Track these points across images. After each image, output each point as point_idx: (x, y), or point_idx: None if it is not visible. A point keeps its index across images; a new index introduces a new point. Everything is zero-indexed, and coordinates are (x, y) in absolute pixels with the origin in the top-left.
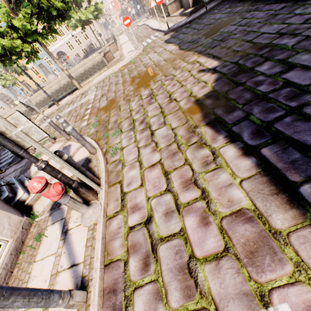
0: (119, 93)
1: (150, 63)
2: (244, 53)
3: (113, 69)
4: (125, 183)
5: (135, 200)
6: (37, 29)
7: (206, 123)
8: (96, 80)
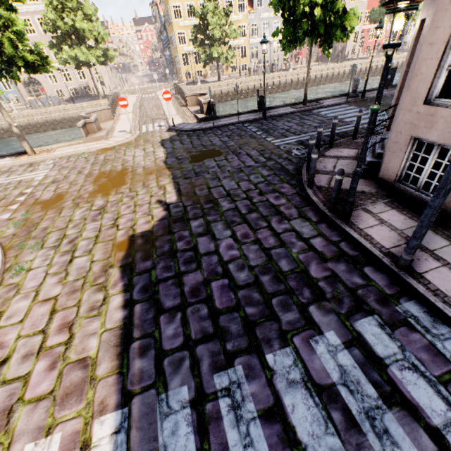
0: (74, 188)
1: (130, 163)
2: (197, 200)
3: (89, 147)
4: (6, 316)
5: (4, 338)
6: None
7: (121, 265)
8: (60, 153)
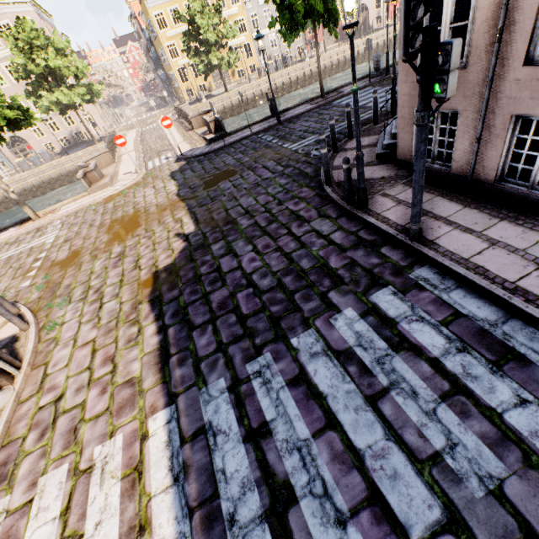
0: (89, 241)
1: (141, 204)
2: (215, 224)
3: (95, 198)
4: (51, 365)
5: (55, 381)
6: None
7: (149, 300)
8: (65, 211)
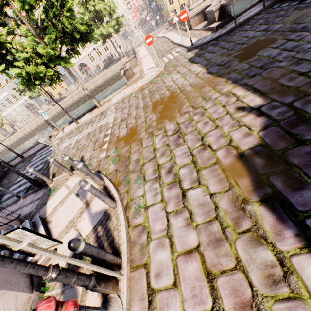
0: (140, 120)
1: (173, 86)
2: (299, 92)
3: (133, 88)
4: (152, 272)
5: None
6: (60, 52)
7: (260, 199)
8: (115, 99)
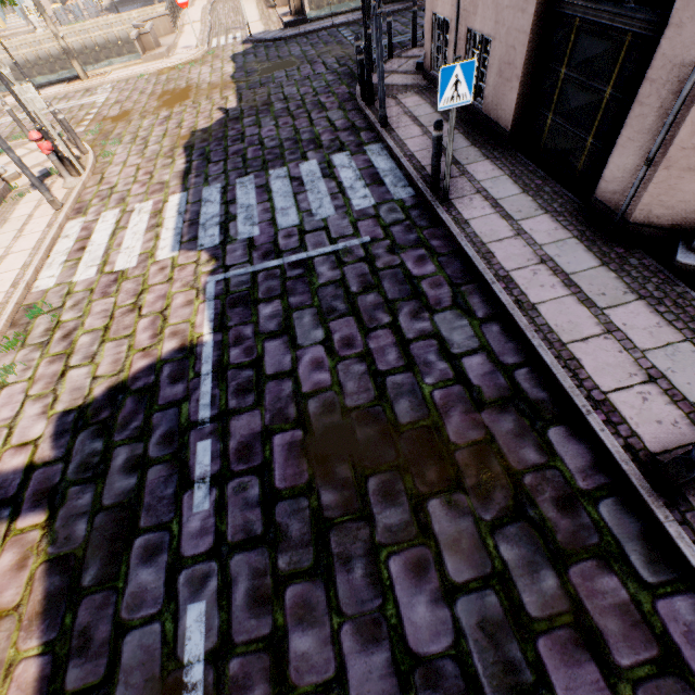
0: (139, 105)
1: (195, 80)
2: (255, 105)
3: (148, 68)
4: (107, 174)
5: (110, 181)
6: None
7: (184, 147)
8: (116, 76)
